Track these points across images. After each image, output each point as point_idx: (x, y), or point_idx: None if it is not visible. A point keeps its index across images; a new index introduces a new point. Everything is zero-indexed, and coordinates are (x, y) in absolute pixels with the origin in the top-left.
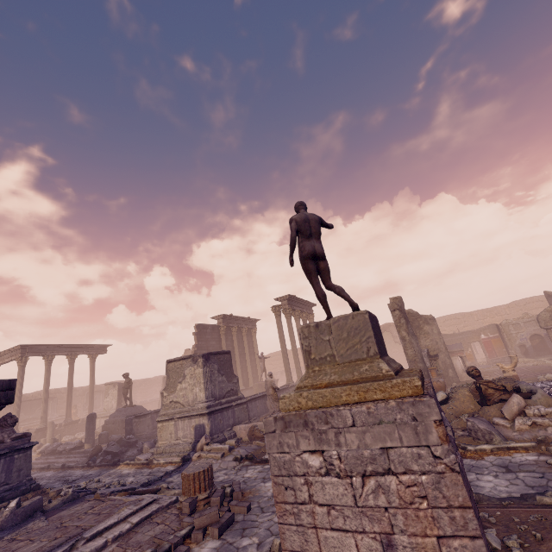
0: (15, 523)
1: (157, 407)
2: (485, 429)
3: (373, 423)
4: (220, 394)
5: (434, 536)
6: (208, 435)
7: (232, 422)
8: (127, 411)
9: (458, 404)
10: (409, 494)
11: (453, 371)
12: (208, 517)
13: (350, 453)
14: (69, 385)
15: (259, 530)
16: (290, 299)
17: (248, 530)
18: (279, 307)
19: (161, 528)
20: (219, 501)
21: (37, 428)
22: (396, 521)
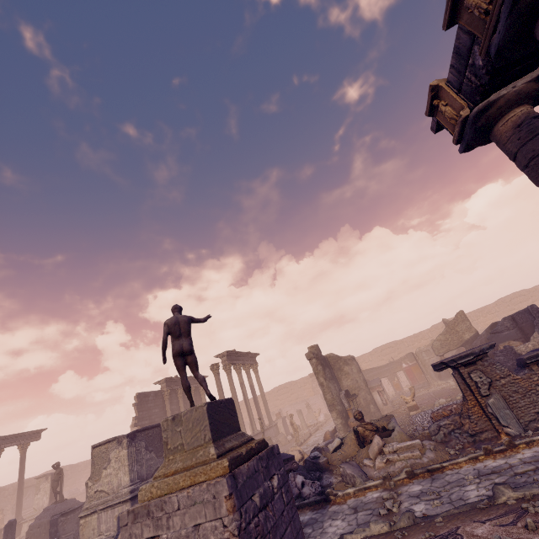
0: None
1: None
2: (350, 474)
3: (190, 505)
4: (148, 473)
5: None
6: None
7: None
8: (55, 509)
9: (347, 448)
10: None
11: (374, 406)
12: None
13: (175, 534)
14: None
15: None
16: (229, 355)
17: None
18: (217, 365)
19: None
20: None
21: None
22: None
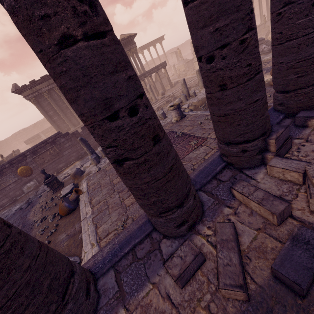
0: (176, 84)
1: (191, 56)
2: None
3: None
4: None
5: None
6: None
7: None
8: (182, 62)
9: None
10: None
11: None
12: None
13: None
14: (158, 57)
15: None
16: None
17: None
18: None
19: None
20: None
21: None
22: None
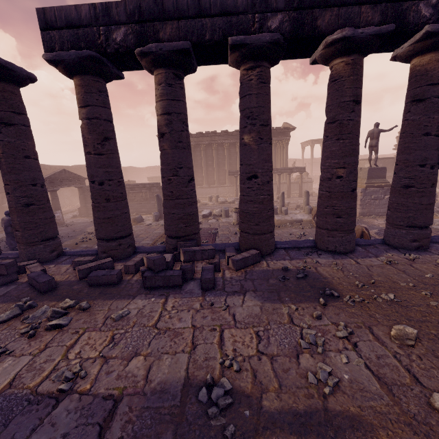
0: None
1: None
2: None
3: None
4: None
5: None
6: None
7: None
8: None
9: None
10: None
11: None
12: None
13: None
14: None
15: None
16: None
17: None
18: None
19: None
20: None
21: (318, 175)
22: None
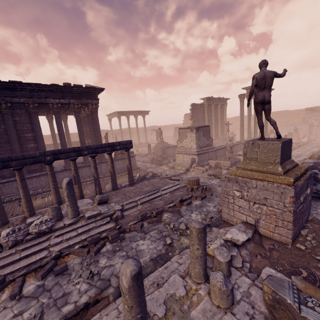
0: (140, 180)
1: (171, 139)
2: None
3: (264, 189)
4: (203, 146)
5: (274, 225)
6: (197, 163)
7: (207, 158)
8: (161, 144)
9: None
10: (269, 212)
11: None
12: (197, 194)
13: (251, 195)
14: (137, 128)
15: (215, 202)
16: None
17: (211, 201)
18: (243, 95)
19: (182, 193)
20: (201, 190)
21: None
22: (262, 217)
